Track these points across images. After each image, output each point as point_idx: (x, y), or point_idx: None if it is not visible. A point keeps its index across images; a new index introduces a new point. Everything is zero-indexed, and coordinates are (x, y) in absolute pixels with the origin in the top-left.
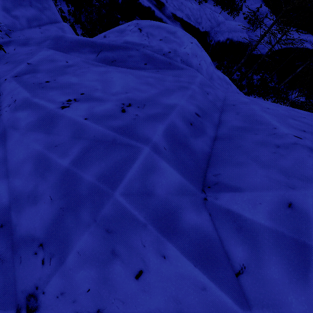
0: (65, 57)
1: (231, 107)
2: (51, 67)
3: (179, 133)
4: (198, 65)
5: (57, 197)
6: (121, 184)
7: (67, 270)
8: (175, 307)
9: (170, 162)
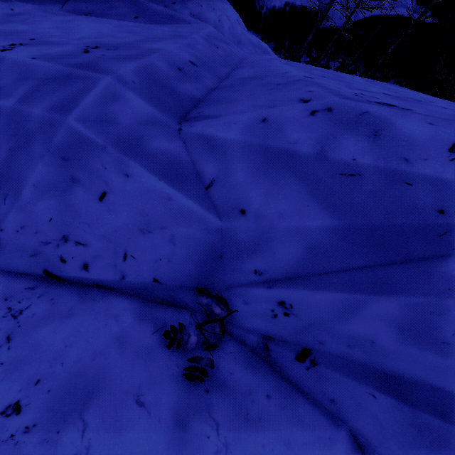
0: (9, 4)
1: (248, 64)
2: None
3: (158, 73)
4: (217, 22)
5: (4, 140)
6: (75, 111)
7: (25, 204)
8: (143, 220)
9: (139, 94)
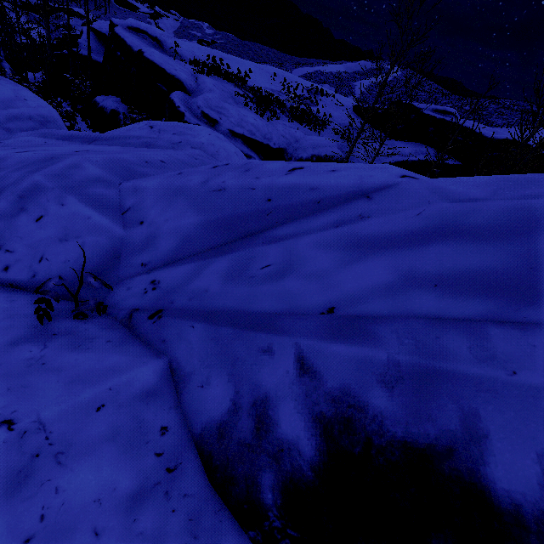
0: (45, 140)
1: None
2: (25, 145)
3: (124, 161)
4: (215, 152)
5: None
6: (42, 171)
7: None
8: (64, 233)
9: (97, 166)
